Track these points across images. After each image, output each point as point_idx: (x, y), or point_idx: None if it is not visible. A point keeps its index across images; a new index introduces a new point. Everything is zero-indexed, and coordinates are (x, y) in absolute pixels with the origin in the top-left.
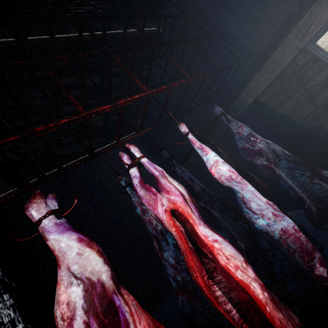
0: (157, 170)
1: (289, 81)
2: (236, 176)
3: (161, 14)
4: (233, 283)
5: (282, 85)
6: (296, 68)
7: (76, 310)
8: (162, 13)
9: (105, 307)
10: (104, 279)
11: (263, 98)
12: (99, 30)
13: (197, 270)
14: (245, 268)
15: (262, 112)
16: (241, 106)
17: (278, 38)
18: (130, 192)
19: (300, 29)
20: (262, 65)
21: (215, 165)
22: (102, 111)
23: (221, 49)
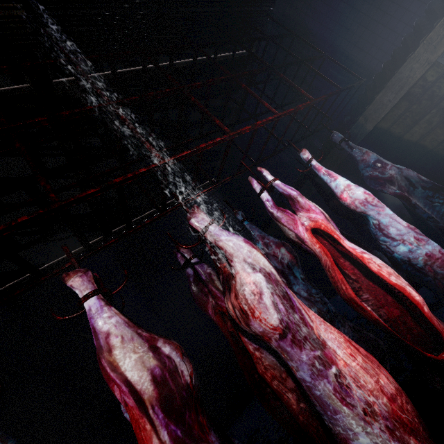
0: (294, 191)
1: (417, 101)
2: (372, 198)
3: (256, 34)
4: (382, 300)
5: (408, 107)
6: (426, 85)
7: (262, 288)
8: (257, 33)
9: (282, 291)
10: (274, 272)
11: (385, 123)
12: (189, 57)
13: (346, 282)
14: (398, 275)
15: (384, 140)
16: (359, 134)
17: (403, 53)
18: (249, 226)
19: (430, 41)
20: (385, 84)
21: (347, 190)
22: (243, 132)
23: (330, 69)
